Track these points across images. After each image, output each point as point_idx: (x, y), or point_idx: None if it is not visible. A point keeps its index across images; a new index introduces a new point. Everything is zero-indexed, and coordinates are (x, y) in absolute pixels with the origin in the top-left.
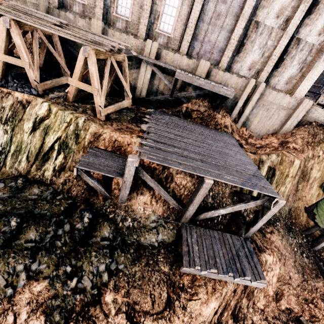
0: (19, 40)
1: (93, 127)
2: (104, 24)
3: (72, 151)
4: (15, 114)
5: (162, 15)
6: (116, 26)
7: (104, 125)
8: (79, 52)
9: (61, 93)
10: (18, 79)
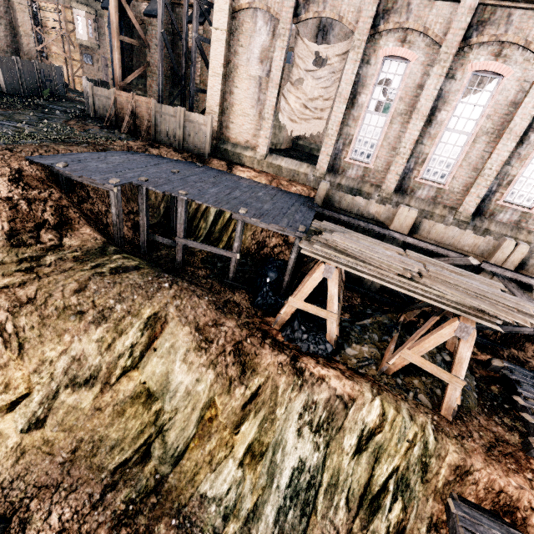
0: (336, 289)
1: (454, 453)
2: (395, 192)
3: (415, 495)
4: (331, 417)
5: (517, 180)
6: (416, 195)
7: (463, 441)
8: (446, 326)
9: (363, 347)
10: (305, 324)
